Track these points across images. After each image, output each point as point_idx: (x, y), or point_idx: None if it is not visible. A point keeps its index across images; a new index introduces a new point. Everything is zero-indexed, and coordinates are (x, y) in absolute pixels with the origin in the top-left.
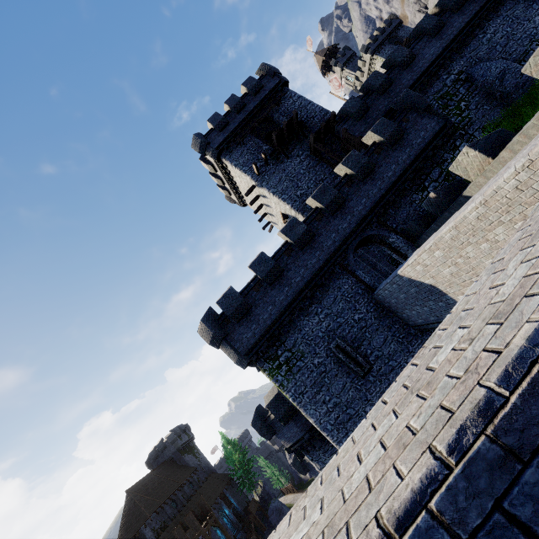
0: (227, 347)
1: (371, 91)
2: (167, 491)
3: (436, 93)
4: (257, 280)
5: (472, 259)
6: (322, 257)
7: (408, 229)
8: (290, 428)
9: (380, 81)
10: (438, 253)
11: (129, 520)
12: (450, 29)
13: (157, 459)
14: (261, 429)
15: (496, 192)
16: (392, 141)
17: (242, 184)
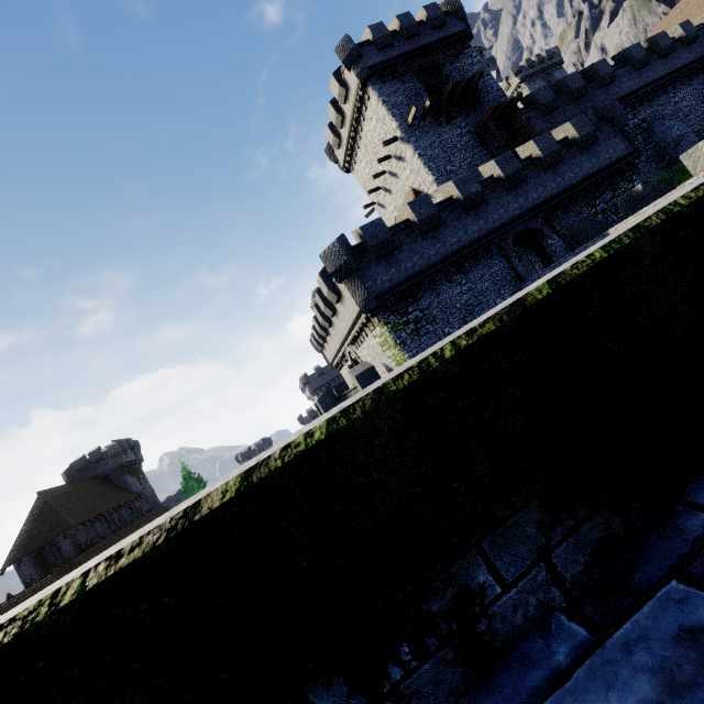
0: (357, 282)
1: (564, 92)
2: (99, 507)
3: None
4: (410, 223)
5: None
6: (485, 228)
7: (577, 232)
8: None
9: (577, 85)
10: None
11: (37, 528)
12: (652, 71)
13: (83, 471)
14: (328, 409)
15: None
16: (585, 144)
17: (375, 133)
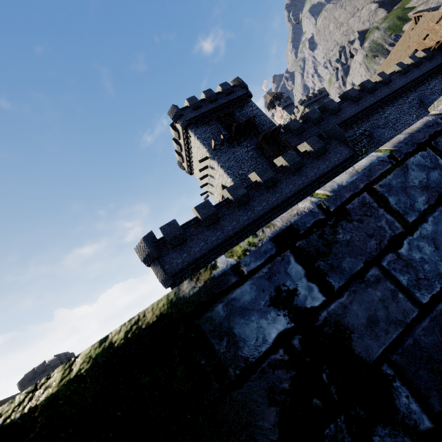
0: (158, 266)
1: (308, 120)
2: None
3: (349, 137)
4: (197, 219)
5: None
6: (252, 217)
7: None
8: None
9: (316, 116)
10: None
11: None
12: (365, 102)
13: (31, 381)
14: None
15: None
16: (319, 153)
17: (198, 154)
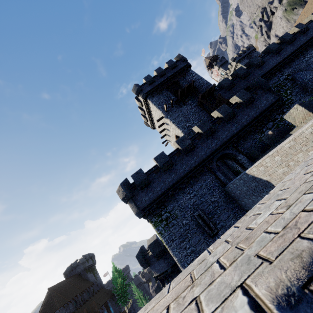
0: (132, 203)
1: (237, 76)
2: (72, 294)
3: (274, 83)
4: (157, 167)
5: (301, 162)
6: (197, 160)
7: (251, 152)
8: (160, 263)
9: (243, 72)
10: (277, 158)
11: (45, 308)
12: (285, 52)
13: (71, 272)
14: (141, 261)
15: None
16: (247, 103)
17: (156, 115)
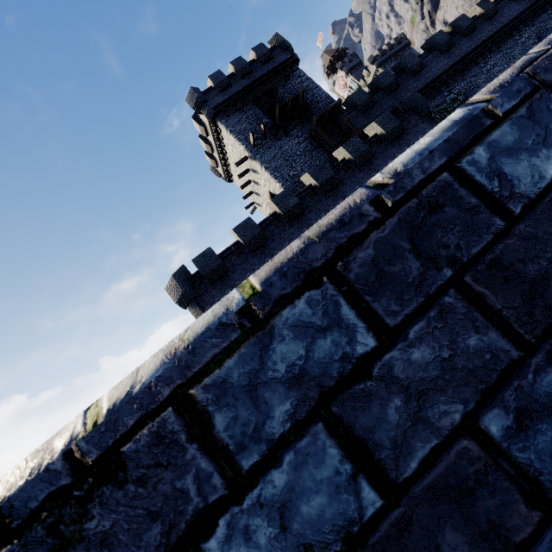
0: (196, 308)
1: (379, 88)
2: None
3: (436, 106)
4: (239, 244)
5: None
6: None
7: None
8: None
9: (389, 80)
10: None
11: None
12: (458, 50)
13: None
14: None
15: None
16: (393, 137)
17: (234, 154)
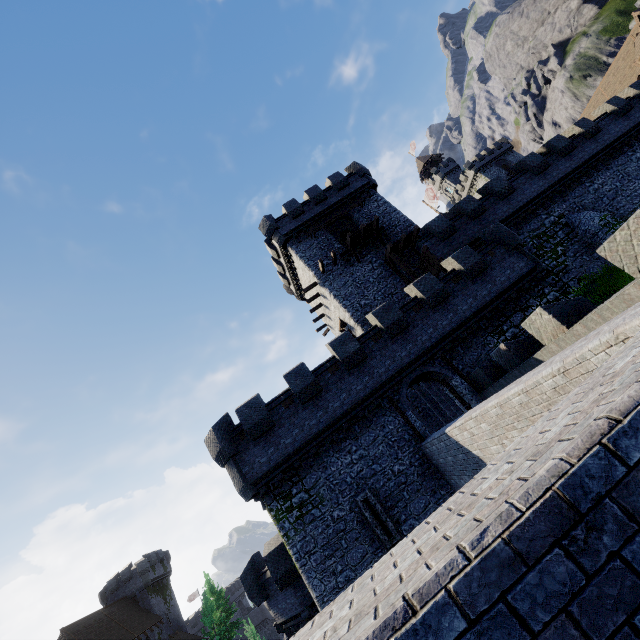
0: (234, 468)
1: (462, 214)
2: None
3: (532, 230)
4: (289, 393)
5: None
6: (371, 384)
7: (475, 375)
8: (288, 596)
9: (472, 206)
10: (485, 426)
11: None
12: (556, 171)
13: (115, 591)
14: (251, 588)
15: (536, 385)
16: (473, 273)
17: (304, 277)
